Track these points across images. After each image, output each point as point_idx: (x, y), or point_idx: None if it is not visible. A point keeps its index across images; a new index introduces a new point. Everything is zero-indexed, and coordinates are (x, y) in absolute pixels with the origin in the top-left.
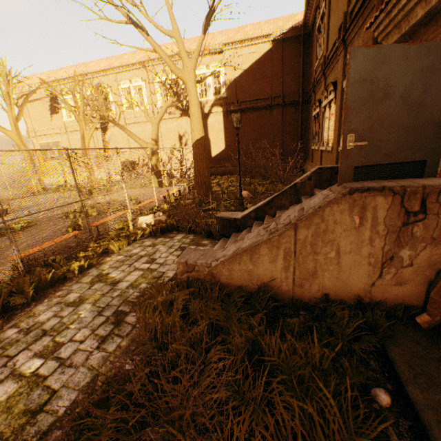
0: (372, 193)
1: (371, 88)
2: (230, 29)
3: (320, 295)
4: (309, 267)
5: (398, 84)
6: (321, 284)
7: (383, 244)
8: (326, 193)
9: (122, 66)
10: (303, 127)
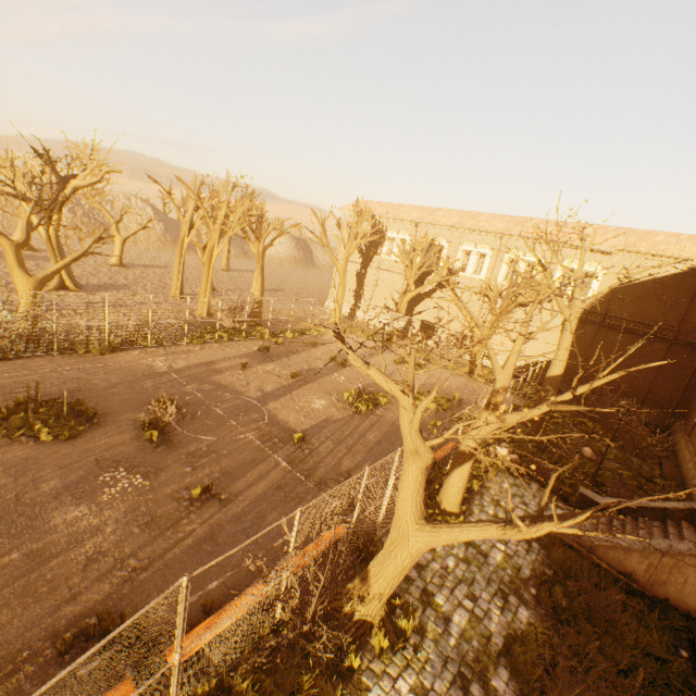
0: None
1: None
2: (632, 230)
3: (662, 596)
4: (662, 578)
5: None
6: (665, 591)
7: None
8: (690, 545)
9: (475, 230)
10: (693, 379)
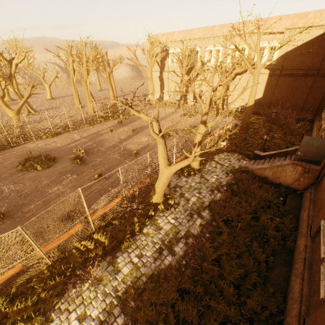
0: (297, 165)
1: (307, 144)
2: (296, 14)
3: (278, 182)
4: (278, 176)
5: (315, 144)
6: (279, 180)
7: (297, 176)
8: (289, 161)
9: (212, 37)
10: None
